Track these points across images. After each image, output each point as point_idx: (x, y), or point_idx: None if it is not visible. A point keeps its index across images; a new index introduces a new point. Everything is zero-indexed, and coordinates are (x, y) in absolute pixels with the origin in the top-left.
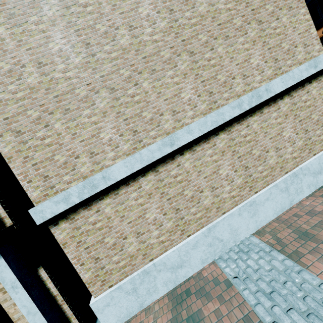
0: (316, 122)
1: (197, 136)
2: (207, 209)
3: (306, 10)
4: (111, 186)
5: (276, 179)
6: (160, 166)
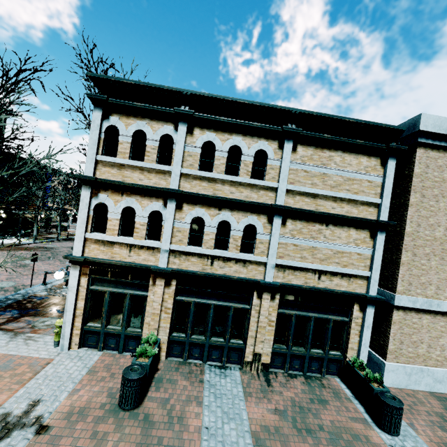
0: None
1: None
2: None
3: None
4: (434, 311)
5: None
6: None
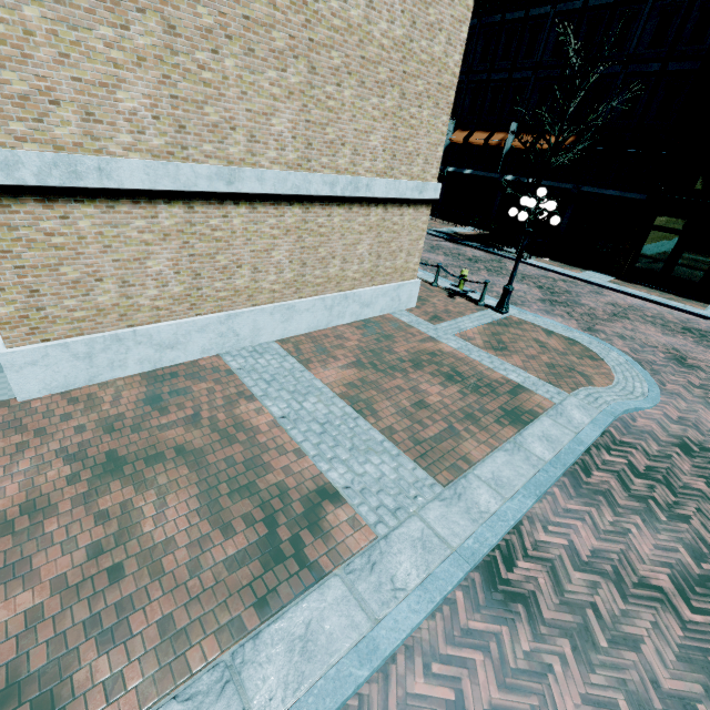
0: (392, 252)
1: (268, 191)
2: (237, 292)
3: (447, 120)
4: (105, 191)
5: (327, 293)
6: (199, 203)
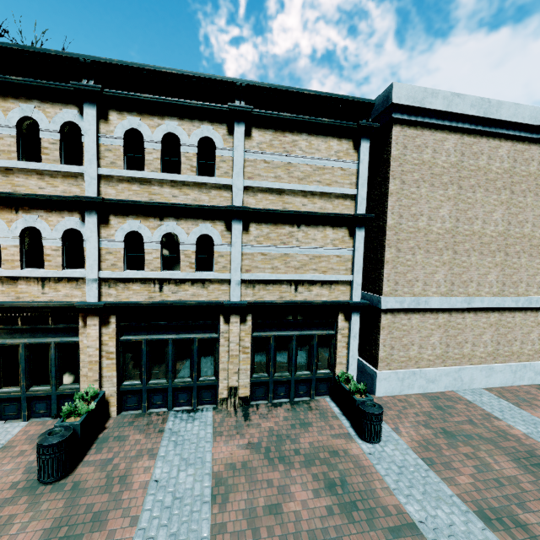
0: None
1: (484, 306)
2: (463, 356)
3: None
4: (423, 309)
5: (511, 362)
6: (454, 312)
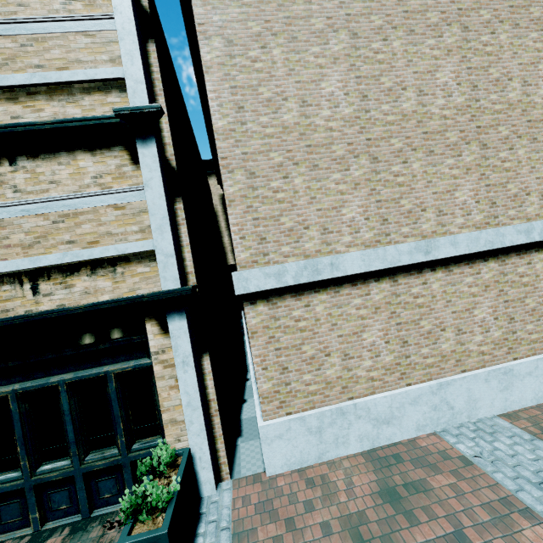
0: None
1: (462, 252)
2: (443, 357)
3: None
4: (333, 280)
5: None
6: (401, 275)
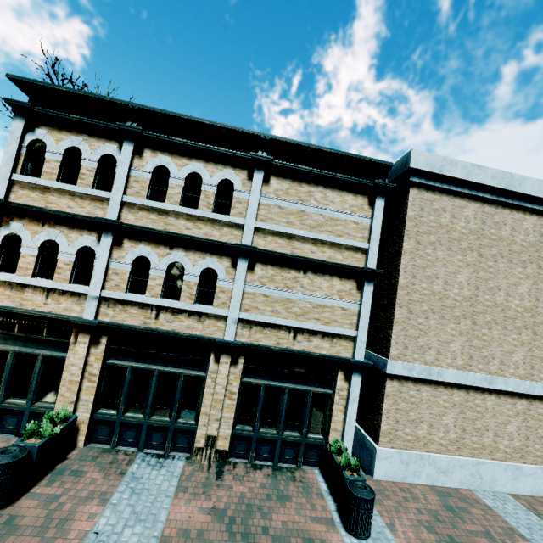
0: None
1: (509, 389)
2: (483, 446)
3: None
4: (435, 381)
5: None
6: (472, 391)
